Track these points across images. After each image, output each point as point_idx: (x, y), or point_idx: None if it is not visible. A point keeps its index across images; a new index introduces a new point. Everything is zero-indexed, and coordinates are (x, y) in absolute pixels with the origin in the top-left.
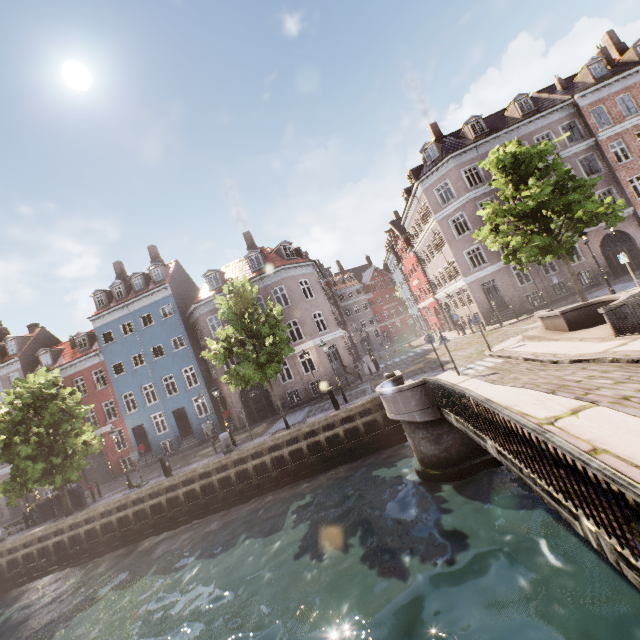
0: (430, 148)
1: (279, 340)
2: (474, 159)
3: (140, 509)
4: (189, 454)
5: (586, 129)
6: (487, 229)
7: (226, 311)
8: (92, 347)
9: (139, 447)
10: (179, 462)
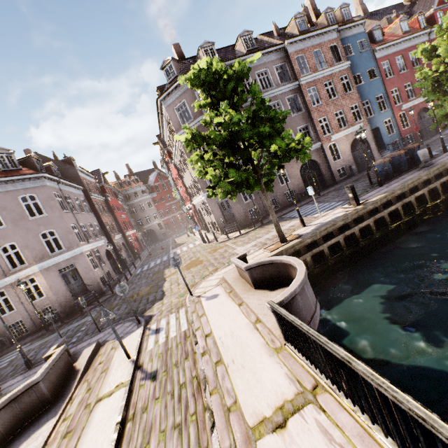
0: (169, 66)
1: None
2: None
3: None
4: None
5: (293, 73)
6: (196, 156)
7: None
8: None
9: None
10: None
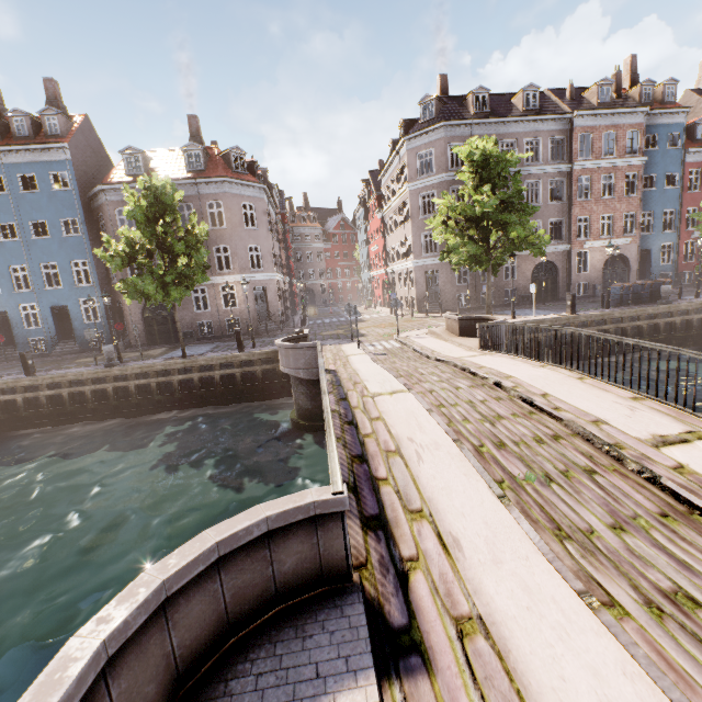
0: (429, 104)
1: (195, 263)
2: (465, 138)
3: None
4: (65, 359)
5: (569, 152)
6: (439, 219)
7: (135, 210)
8: None
9: None
10: (49, 365)
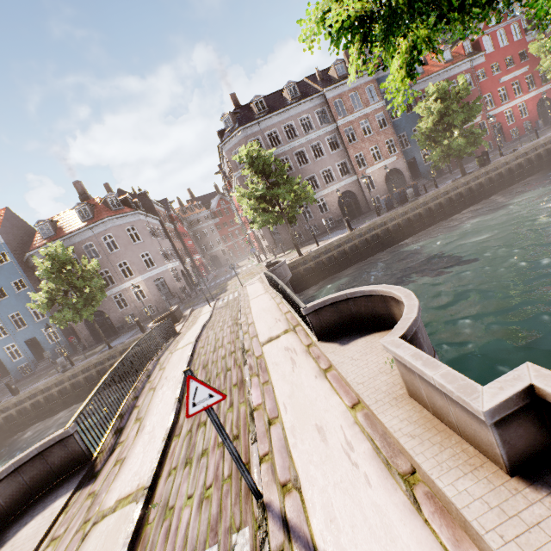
0: (227, 118)
1: (94, 289)
2: (257, 132)
3: None
4: (44, 373)
5: (332, 116)
6: (245, 201)
7: (42, 272)
8: None
9: None
10: (33, 381)
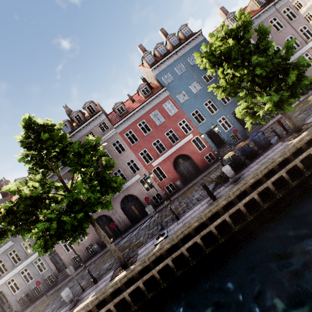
0: None
1: None
2: None
3: None
4: None
5: None
6: None
7: None
8: (152, 92)
9: (233, 131)
10: (297, 112)
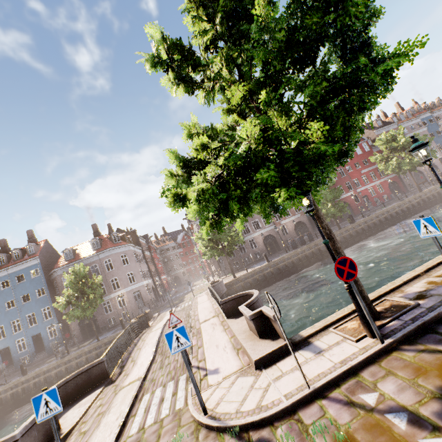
0: None
1: (97, 295)
2: None
3: (4, 397)
4: (40, 363)
5: None
6: (200, 241)
7: (68, 283)
8: None
9: (4, 362)
10: (33, 368)
